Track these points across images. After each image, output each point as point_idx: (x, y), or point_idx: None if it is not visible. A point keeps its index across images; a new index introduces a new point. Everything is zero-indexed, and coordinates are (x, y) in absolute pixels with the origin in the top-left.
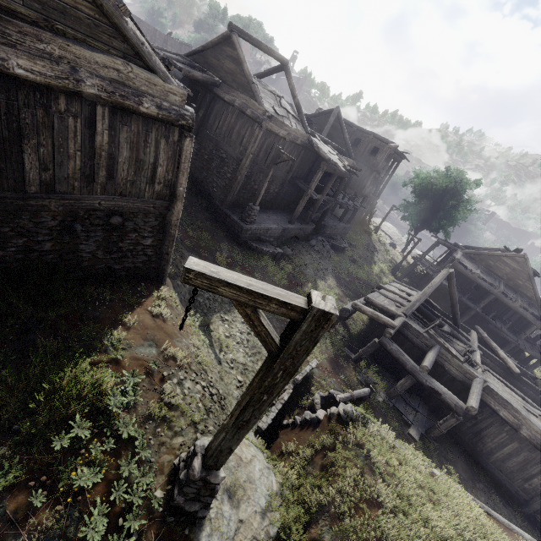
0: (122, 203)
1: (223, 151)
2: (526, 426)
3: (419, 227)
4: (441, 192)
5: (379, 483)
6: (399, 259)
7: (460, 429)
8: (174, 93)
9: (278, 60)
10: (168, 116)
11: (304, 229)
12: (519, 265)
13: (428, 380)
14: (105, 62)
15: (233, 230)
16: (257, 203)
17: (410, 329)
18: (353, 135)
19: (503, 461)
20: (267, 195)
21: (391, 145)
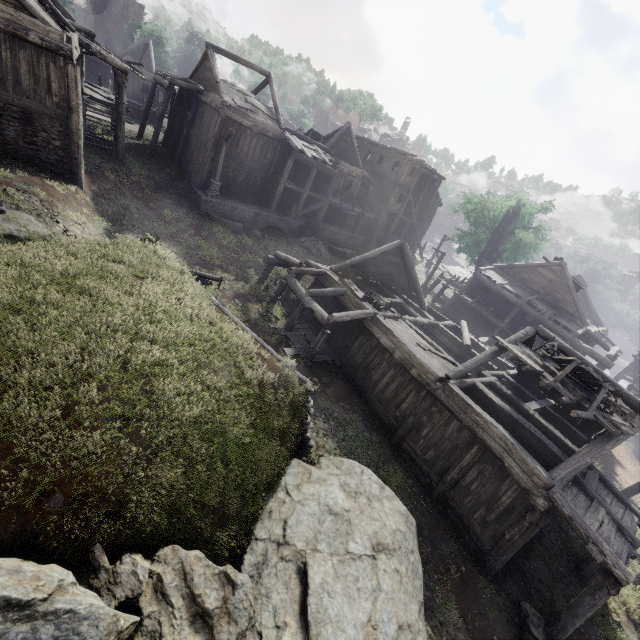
0: (29, 104)
1: (200, 142)
2: (399, 349)
3: (478, 260)
4: (498, 217)
5: (108, 241)
6: (447, 293)
7: (354, 368)
8: (54, 33)
9: (259, 72)
10: (50, 46)
11: (287, 221)
12: (556, 276)
13: (309, 303)
14: (2, 9)
15: (198, 203)
16: (217, 179)
17: (328, 278)
18: (378, 154)
19: (382, 392)
20: (248, 187)
21: (411, 158)
